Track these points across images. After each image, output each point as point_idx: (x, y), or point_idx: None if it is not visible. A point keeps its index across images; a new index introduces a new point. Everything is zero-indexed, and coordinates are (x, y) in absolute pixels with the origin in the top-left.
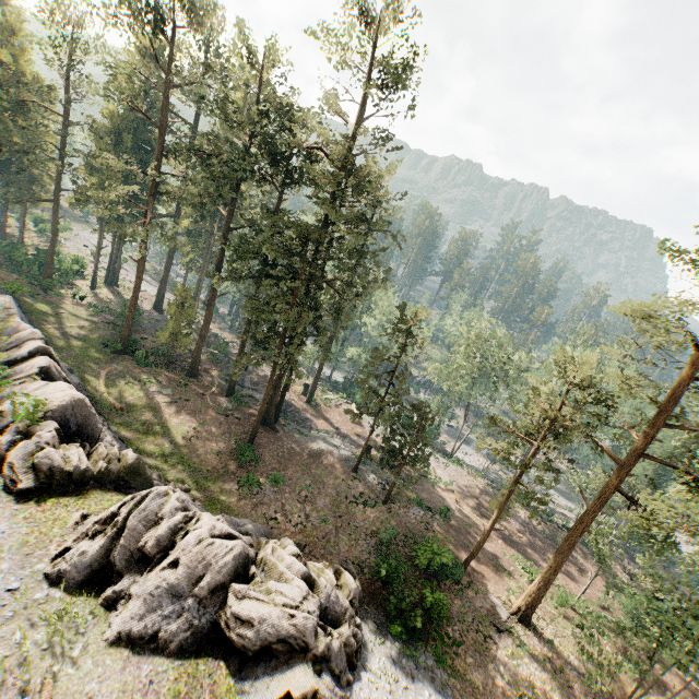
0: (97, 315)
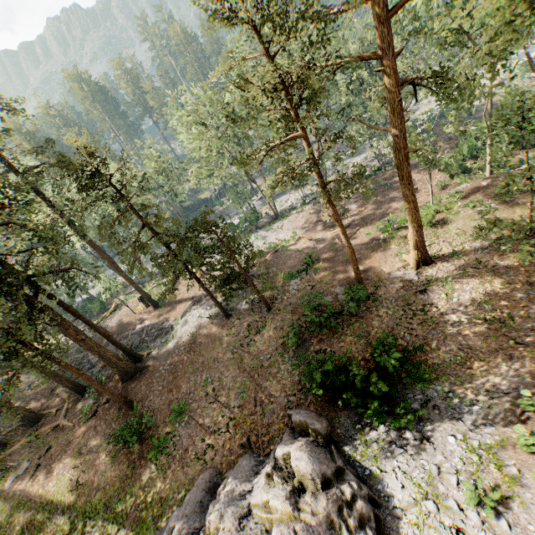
0: None
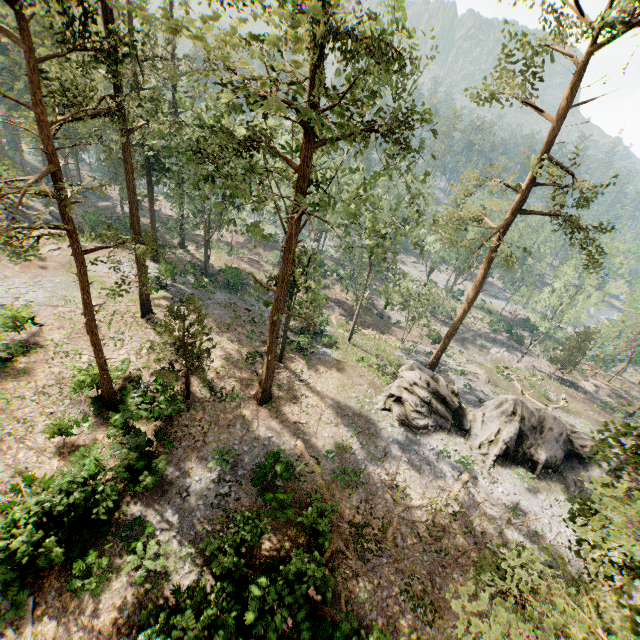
0: None
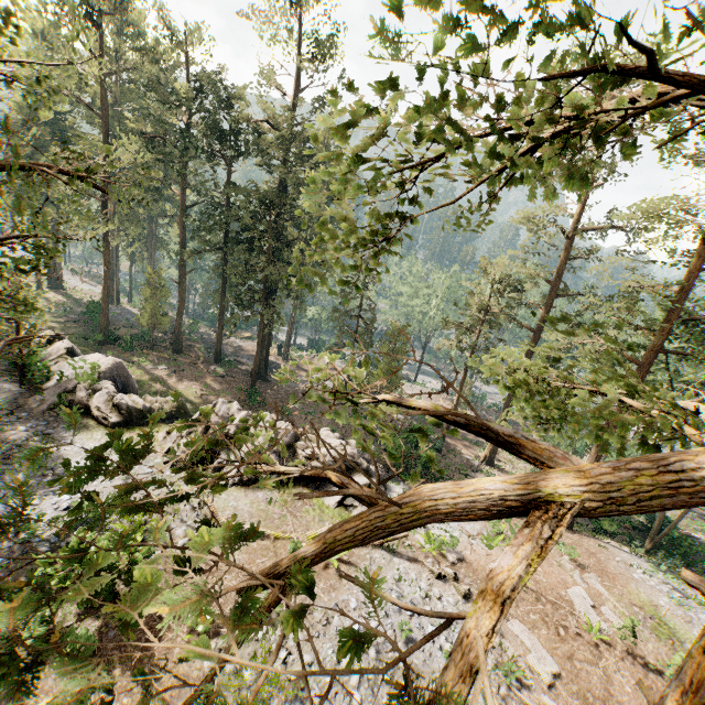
0: (60, 316)
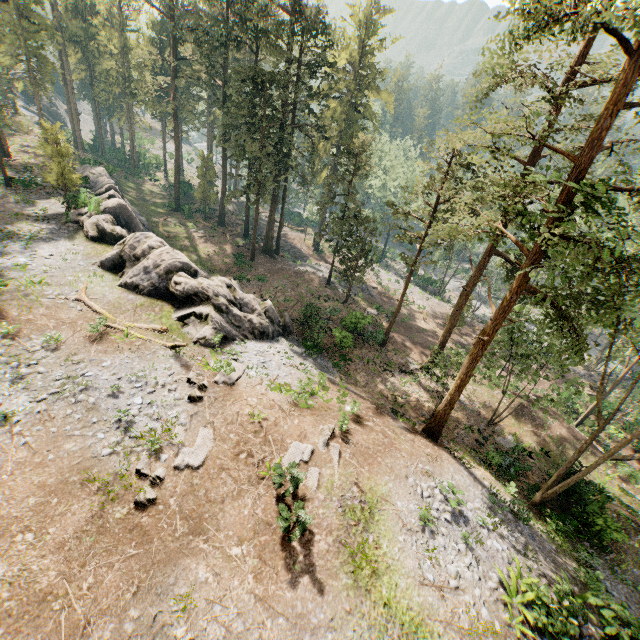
0: (165, 191)
